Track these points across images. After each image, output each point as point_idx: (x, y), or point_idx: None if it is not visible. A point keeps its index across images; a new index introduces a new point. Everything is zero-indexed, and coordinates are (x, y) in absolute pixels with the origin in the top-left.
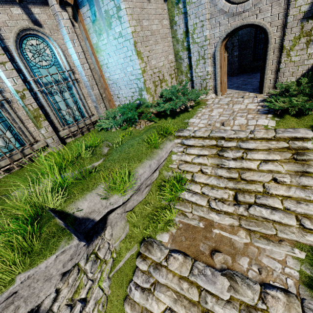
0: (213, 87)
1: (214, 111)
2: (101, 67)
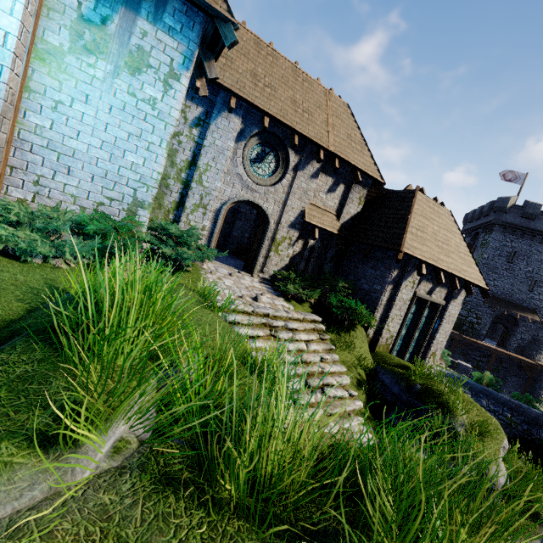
0: None
1: (226, 281)
2: (28, 92)
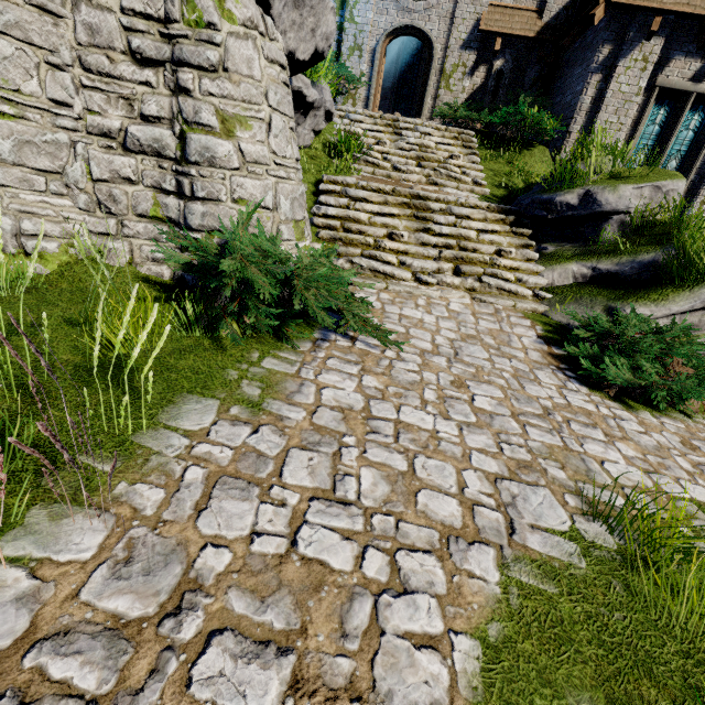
0: (365, 100)
1: None
2: None
